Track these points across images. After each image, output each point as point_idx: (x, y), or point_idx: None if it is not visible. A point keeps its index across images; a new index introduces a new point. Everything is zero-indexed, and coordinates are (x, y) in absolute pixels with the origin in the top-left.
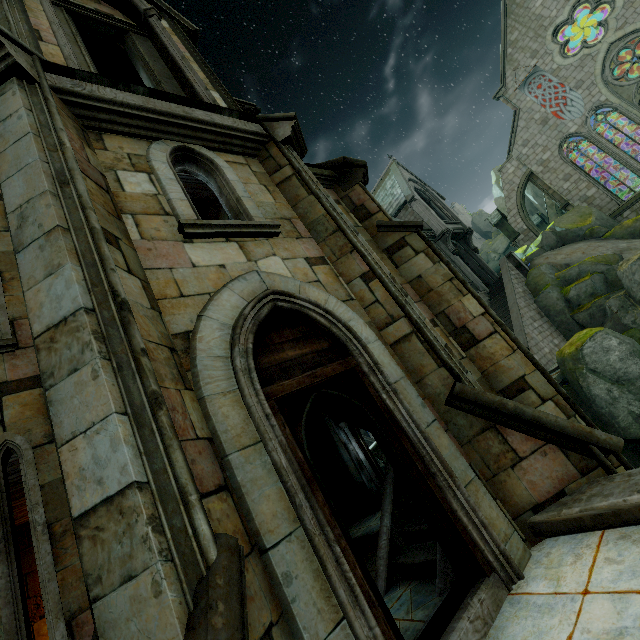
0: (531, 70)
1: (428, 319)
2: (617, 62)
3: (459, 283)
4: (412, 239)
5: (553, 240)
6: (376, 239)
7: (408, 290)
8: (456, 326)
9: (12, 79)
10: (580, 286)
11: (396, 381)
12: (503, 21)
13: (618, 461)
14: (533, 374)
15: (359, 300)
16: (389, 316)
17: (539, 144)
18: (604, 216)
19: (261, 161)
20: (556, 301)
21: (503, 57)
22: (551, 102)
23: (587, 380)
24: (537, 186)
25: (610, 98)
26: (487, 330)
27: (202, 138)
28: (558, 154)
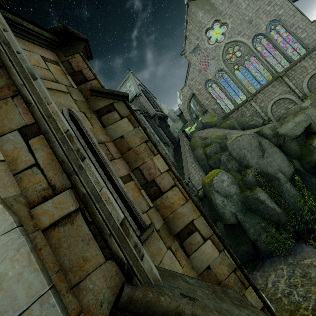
0: (196, 45)
1: (125, 174)
2: (227, 52)
3: (152, 145)
4: (119, 106)
5: (201, 126)
6: (89, 101)
7: (111, 147)
8: (147, 180)
9: None
10: (211, 148)
11: (18, 315)
12: (186, 18)
13: (248, 282)
14: (199, 219)
15: (9, 162)
16: (49, 186)
17: (197, 81)
18: (220, 118)
19: None
20: (201, 154)
21: (185, 35)
22: (203, 63)
23: (214, 196)
24: (196, 100)
25: (224, 67)
26: (170, 184)
27: None
28: (204, 87)
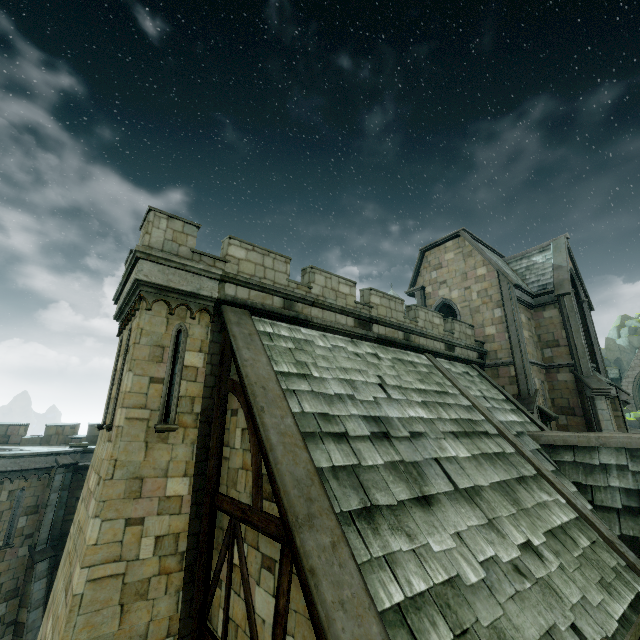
0: None
1: None
2: None
3: None
4: None
5: None
6: None
7: None
8: None
9: (603, 396)
10: None
11: None
12: None
13: None
14: None
15: None
16: None
17: None
18: None
19: (611, 402)
20: None
21: None
22: None
23: None
24: None
25: None
26: None
27: (606, 397)
28: None
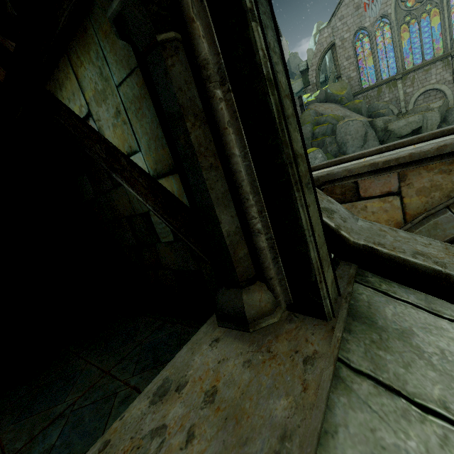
0: None
1: None
2: None
3: None
4: None
5: (323, 97)
6: None
7: None
8: None
9: None
10: (321, 128)
11: None
12: None
13: None
14: None
15: None
16: None
17: (347, 24)
18: (351, 93)
19: None
20: (309, 132)
21: None
22: None
23: None
24: (333, 55)
25: (392, 13)
26: None
27: None
28: (352, 38)
